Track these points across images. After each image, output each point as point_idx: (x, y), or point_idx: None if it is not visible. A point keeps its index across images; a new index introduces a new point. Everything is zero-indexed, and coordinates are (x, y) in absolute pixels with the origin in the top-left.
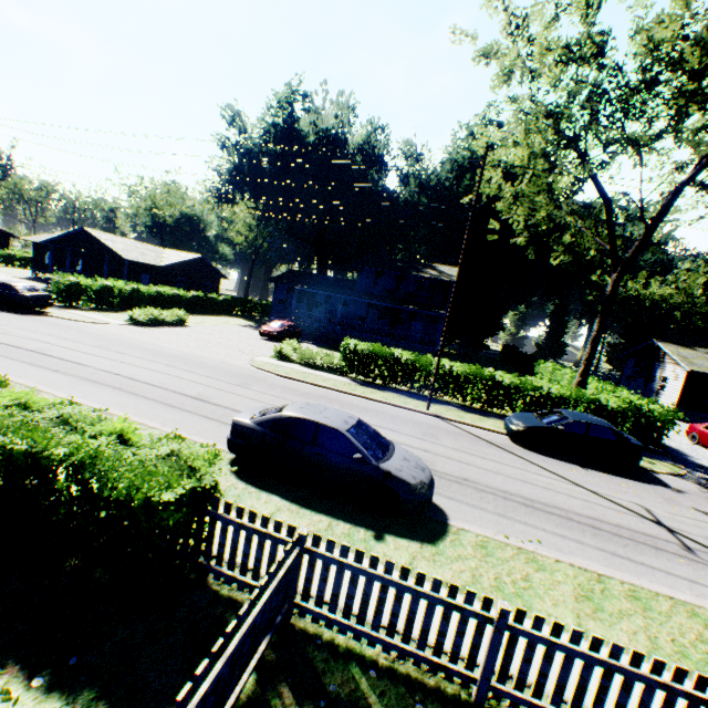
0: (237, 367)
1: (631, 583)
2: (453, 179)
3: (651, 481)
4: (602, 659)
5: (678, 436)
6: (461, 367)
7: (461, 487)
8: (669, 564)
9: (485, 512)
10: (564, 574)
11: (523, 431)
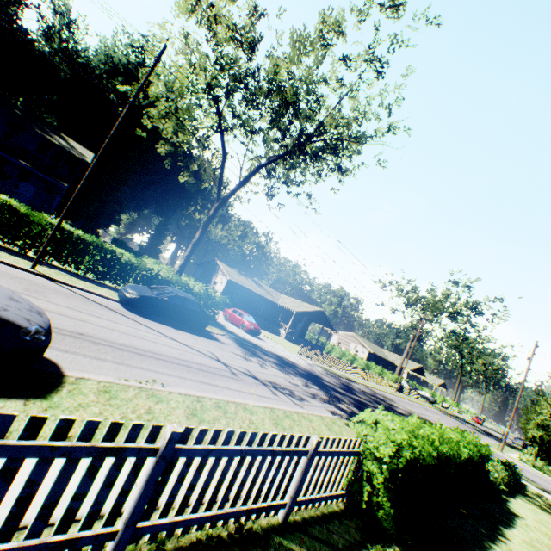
0: None
1: (216, 398)
2: (105, 72)
3: (212, 338)
4: (243, 449)
5: (219, 316)
6: (84, 236)
7: (78, 340)
8: (229, 383)
9: (105, 362)
10: (177, 401)
11: (137, 299)
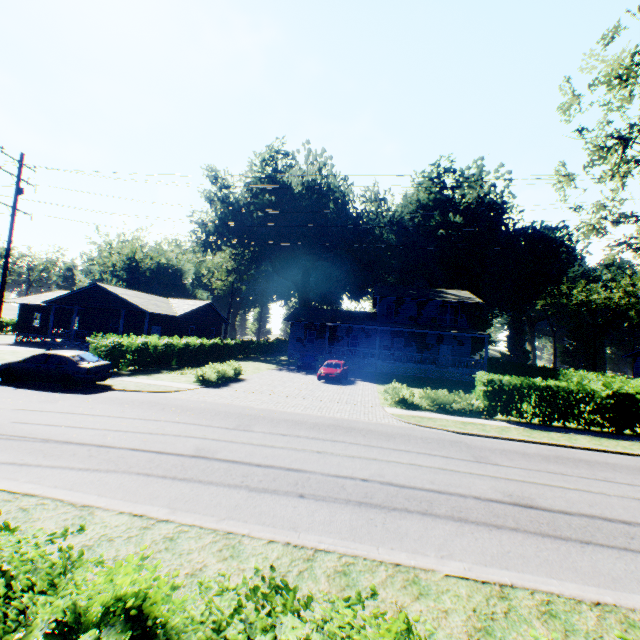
0: (408, 430)
1: None
2: (419, 216)
3: None
4: None
5: None
6: (636, 393)
7: None
8: None
9: None
10: None
11: None
